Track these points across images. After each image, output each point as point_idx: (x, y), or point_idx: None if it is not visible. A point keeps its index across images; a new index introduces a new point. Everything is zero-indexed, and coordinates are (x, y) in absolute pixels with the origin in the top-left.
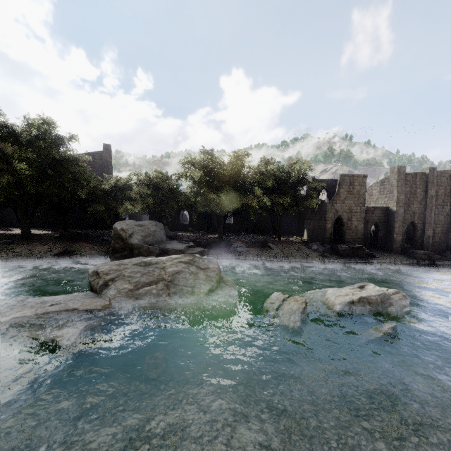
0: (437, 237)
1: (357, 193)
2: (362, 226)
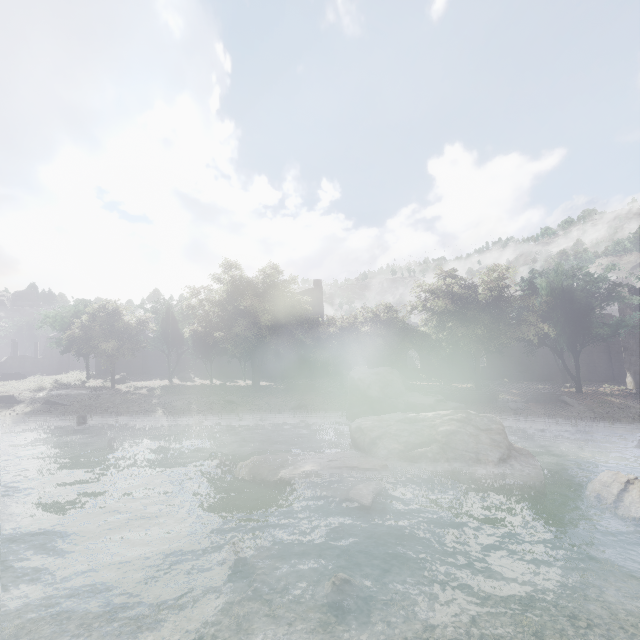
0: None
1: None
2: None
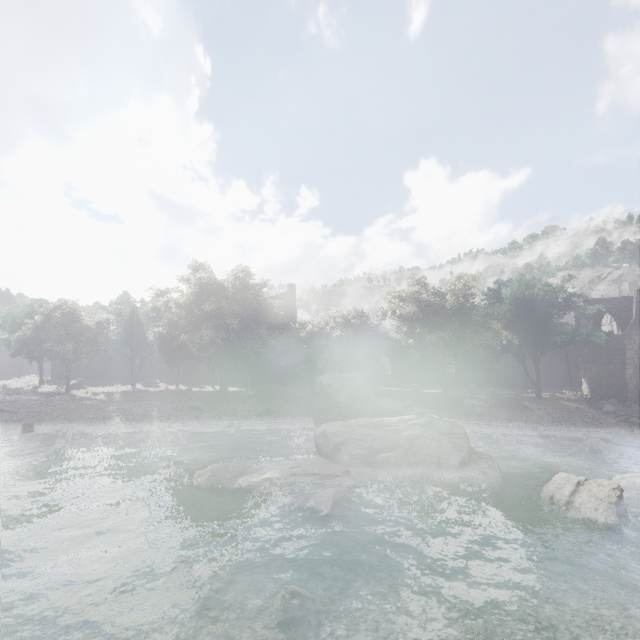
0: None
1: None
2: None
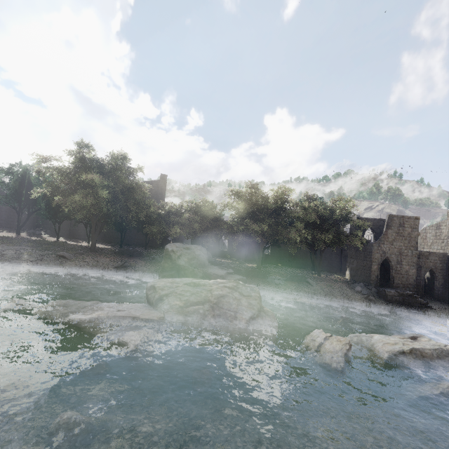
0: None
1: (408, 235)
2: (414, 271)
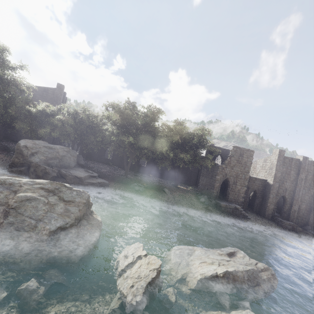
0: (301, 213)
1: (244, 163)
2: (244, 191)
